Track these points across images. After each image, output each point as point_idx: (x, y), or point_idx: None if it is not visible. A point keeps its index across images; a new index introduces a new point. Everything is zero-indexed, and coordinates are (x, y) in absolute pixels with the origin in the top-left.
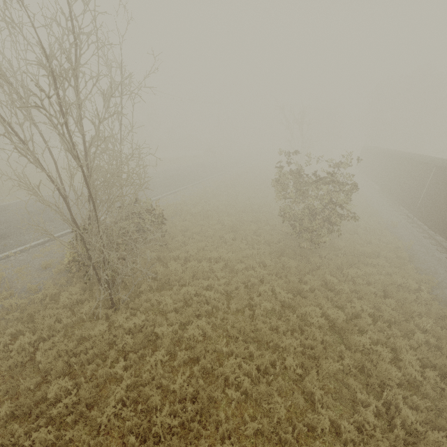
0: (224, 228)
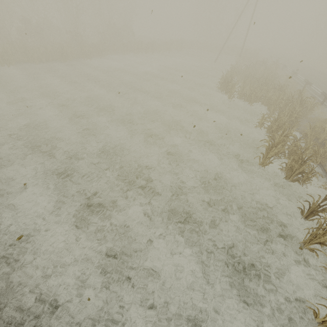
0: None
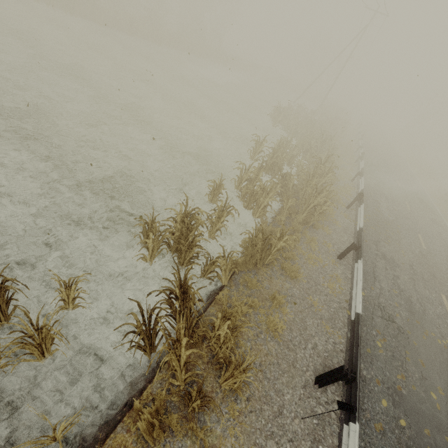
0: None
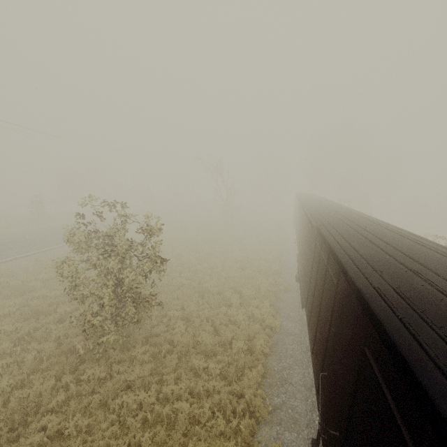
0: (32, 309)
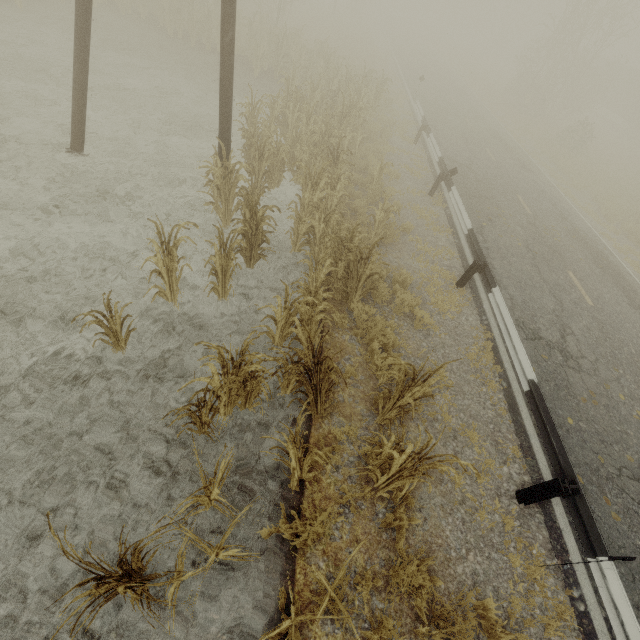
0: None
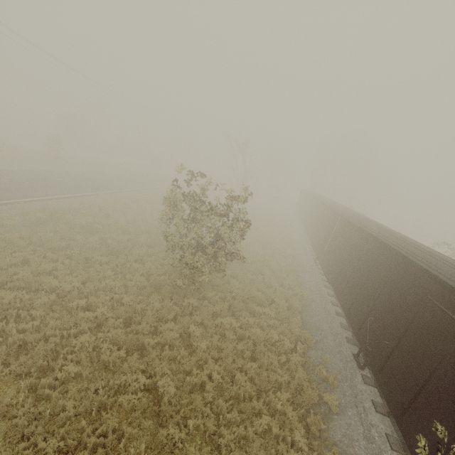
0: (106, 248)
